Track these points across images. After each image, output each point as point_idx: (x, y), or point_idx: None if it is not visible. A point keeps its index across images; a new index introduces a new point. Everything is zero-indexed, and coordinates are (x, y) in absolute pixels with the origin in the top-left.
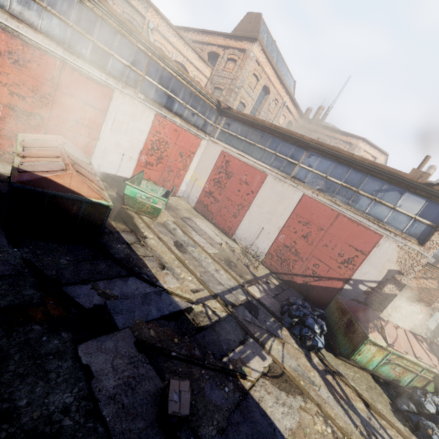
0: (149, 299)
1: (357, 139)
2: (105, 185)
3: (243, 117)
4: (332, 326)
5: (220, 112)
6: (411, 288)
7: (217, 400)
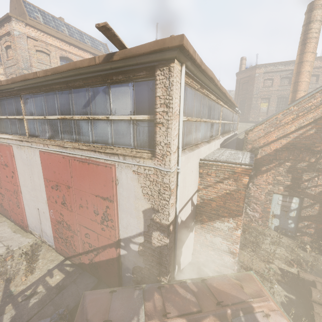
0: None
1: None
2: None
3: None
4: None
5: None
6: (214, 200)
7: None
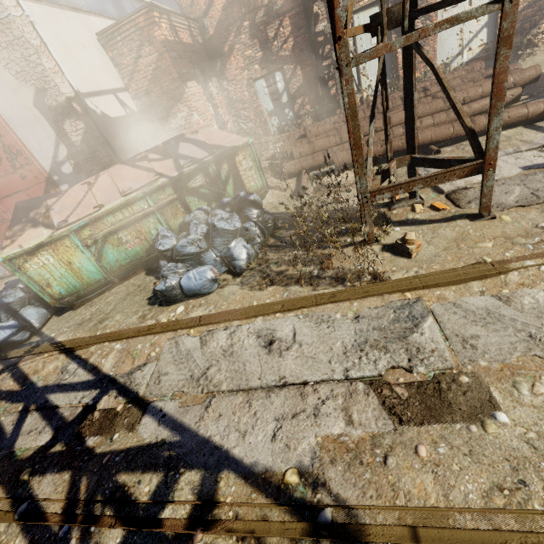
0: None
1: None
2: None
3: None
4: None
5: None
6: (150, 91)
7: None
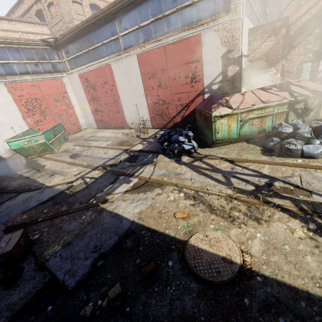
0: (30, 199)
1: None
2: (18, 155)
3: (67, 37)
4: (201, 130)
5: (56, 48)
6: (260, 58)
7: (71, 228)
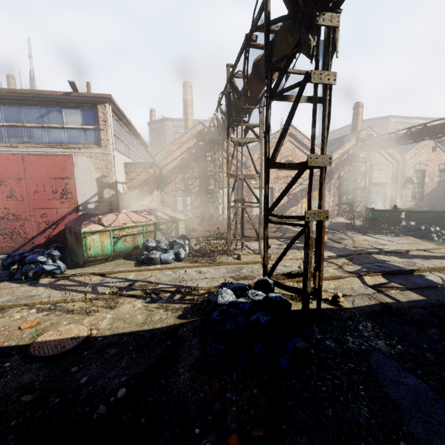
0: None
1: None
2: None
3: None
4: (73, 249)
5: None
6: (137, 187)
7: None
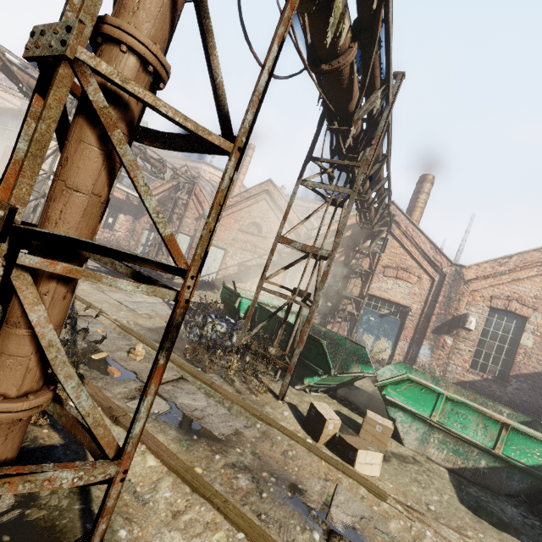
0: None
1: (201, 163)
2: None
3: None
4: None
5: None
6: None
7: None
